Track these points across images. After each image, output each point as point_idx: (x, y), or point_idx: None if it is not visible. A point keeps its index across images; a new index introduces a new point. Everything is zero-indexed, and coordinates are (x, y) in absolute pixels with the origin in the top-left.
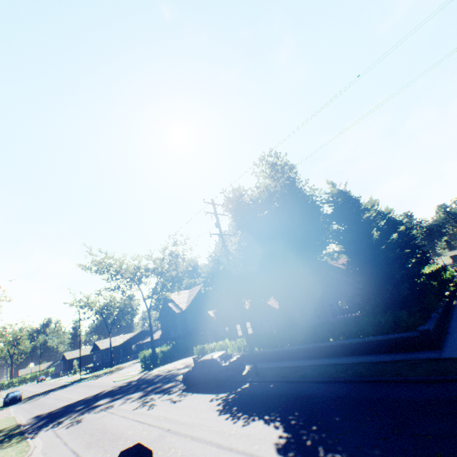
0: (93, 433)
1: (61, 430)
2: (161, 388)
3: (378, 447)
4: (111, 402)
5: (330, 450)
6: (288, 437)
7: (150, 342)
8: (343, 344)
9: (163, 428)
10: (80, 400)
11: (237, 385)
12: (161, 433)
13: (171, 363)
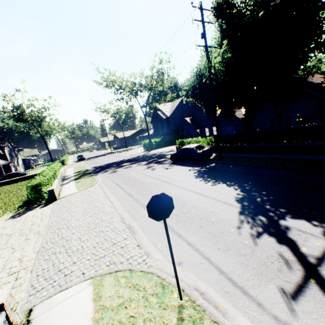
0: (124, 178)
1: (108, 175)
2: (157, 161)
3: (315, 210)
4: (130, 165)
5: (276, 206)
6: (244, 195)
7: (147, 136)
8: (295, 146)
9: (162, 180)
10: (113, 162)
11: (206, 164)
12: (161, 183)
13: (161, 148)
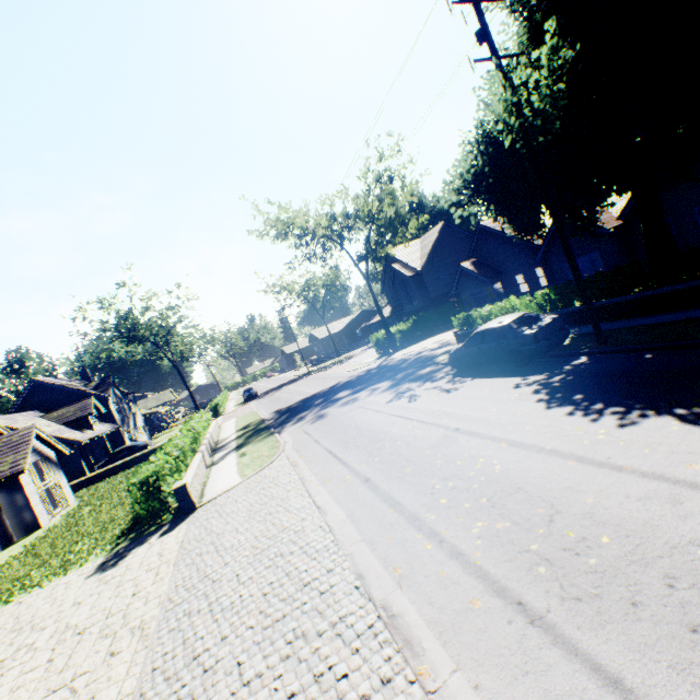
0: (344, 431)
1: (307, 427)
2: (416, 376)
3: None
4: (353, 395)
5: None
6: None
7: (377, 323)
8: None
9: (446, 427)
10: (315, 394)
11: (558, 362)
12: (445, 435)
13: (416, 344)
